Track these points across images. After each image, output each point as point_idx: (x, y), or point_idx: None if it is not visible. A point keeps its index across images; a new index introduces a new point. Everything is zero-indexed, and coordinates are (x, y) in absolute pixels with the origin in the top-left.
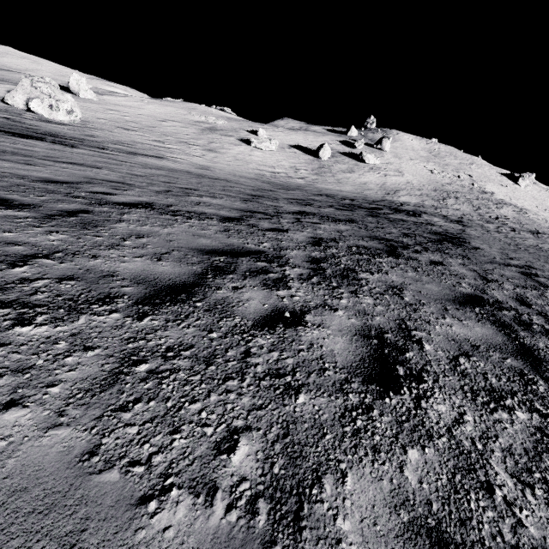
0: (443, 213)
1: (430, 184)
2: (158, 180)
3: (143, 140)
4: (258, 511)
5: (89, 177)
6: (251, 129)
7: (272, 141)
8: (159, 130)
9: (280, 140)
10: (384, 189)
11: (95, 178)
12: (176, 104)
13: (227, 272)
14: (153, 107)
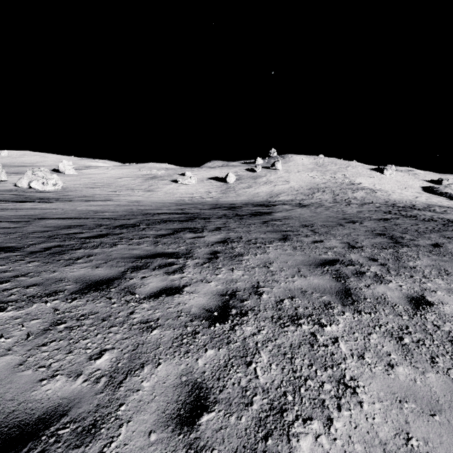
0: (303, 202)
1: (308, 185)
2: (87, 210)
3: (102, 192)
4: (27, 244)
5: (46, 212)
6: (182, 173)
7: (192, 178)
8: (115, 185)
9: (202, 176)
10: (270, 194)
11: (48, 213)
12: (131, 166)
13: (72, 228)
14: (115, 171)
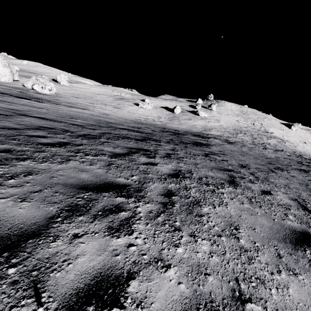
0: (229, 139)
1: (233, 126)
2: (65, 114)
3: (83, 102)
4: None
5: (32, 110)
6: (143, 99)
7: (149, 104)
8: (94, 98)
9: (157, 104)
10: (204, 128)
11: (34, 111)
12: (108, 87)
13: (40, 130)
14: (95, 89)
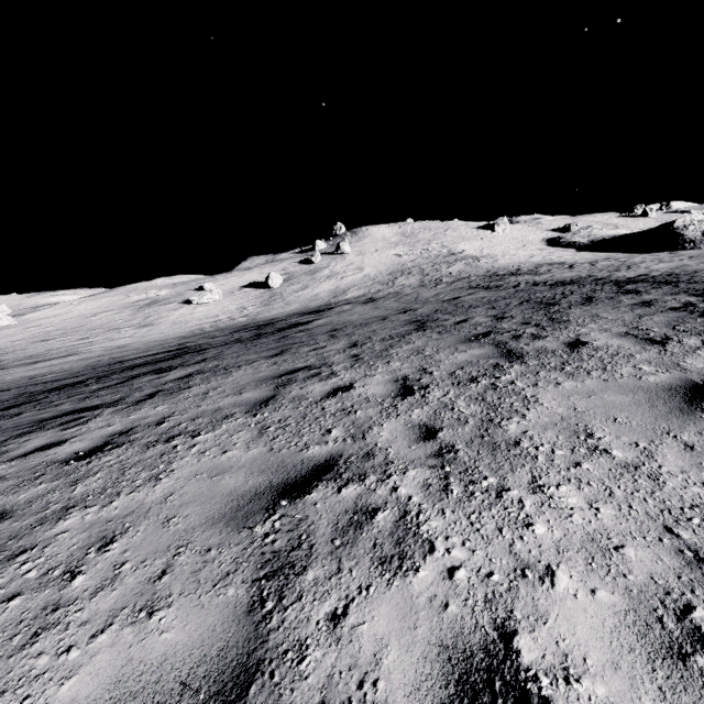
0: (377, 295)
1: (389, 269)
2: (21, 377)
3: (63, 344)
4: None
5: None
6: (199, 287)
7: (213, 291)
8: (87, 327)
9: (232, 285)
10: (335, 293)
11: None
12: (113, 292)
13: None
14: (85, 306)
